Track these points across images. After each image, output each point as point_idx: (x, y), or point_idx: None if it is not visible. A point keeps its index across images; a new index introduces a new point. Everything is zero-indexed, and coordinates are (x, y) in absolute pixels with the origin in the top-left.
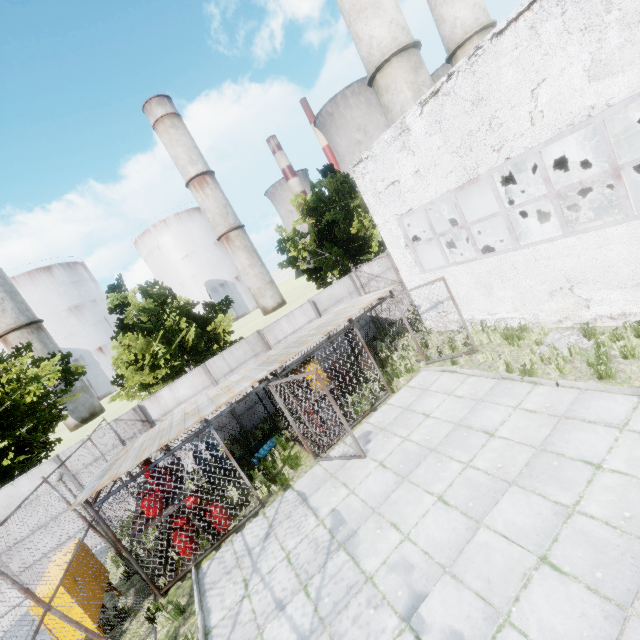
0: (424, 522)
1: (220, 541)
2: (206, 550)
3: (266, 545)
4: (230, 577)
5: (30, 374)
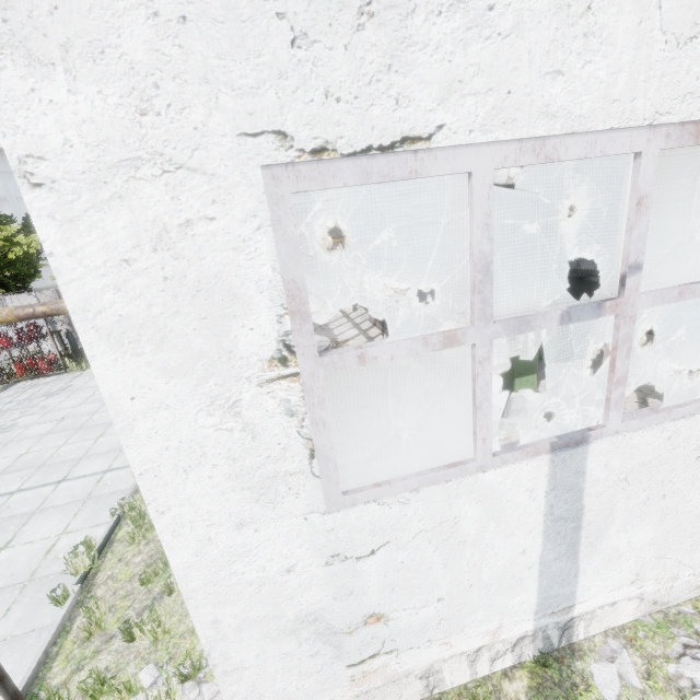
0: (73, 400)
1: (35, 377)
2: (26, 377)
3: (41, 385)
4: (17, 389)
5: (18, 239)
